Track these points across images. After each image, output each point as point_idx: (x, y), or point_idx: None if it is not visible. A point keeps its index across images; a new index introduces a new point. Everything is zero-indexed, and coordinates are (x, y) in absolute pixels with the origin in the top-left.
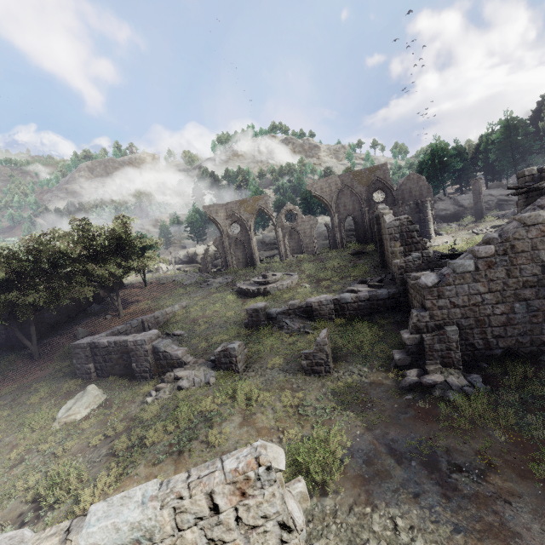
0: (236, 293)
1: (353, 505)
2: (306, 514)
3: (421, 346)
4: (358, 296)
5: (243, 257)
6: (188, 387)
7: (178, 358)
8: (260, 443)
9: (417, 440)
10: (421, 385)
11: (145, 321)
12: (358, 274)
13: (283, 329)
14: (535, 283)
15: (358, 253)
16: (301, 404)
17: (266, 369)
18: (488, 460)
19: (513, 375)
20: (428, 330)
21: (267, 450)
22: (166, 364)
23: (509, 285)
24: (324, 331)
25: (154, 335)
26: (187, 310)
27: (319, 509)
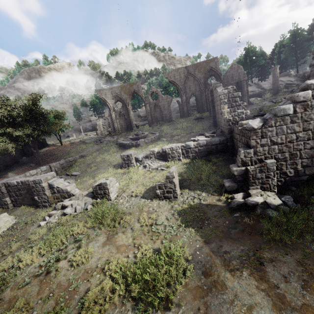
0: (118, 146)
1: None
2: None
3: (246, 175)
4: (198, 143)
5: (125, 124)
6: (71, 213)
7: (67, 192)
8: None
9: (246, 252)
10: (246, 205)
11: (52, 166)
12: (198, 131)
13: (146, 168)
14: None
15: (198, 118)
16: (155, 223)
17: (131, 197)
18: (310, 270)
19: None
20: (252, 164)
21: None
22: (59, 196)
23: None
24: (173, 168)
25: (49, 176)
26: (85, 158)
27: None
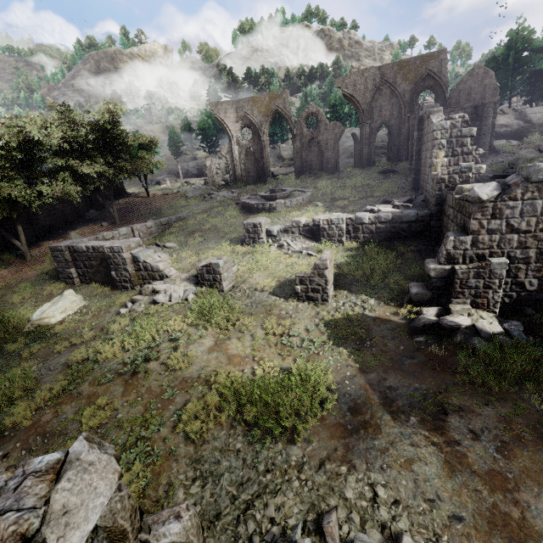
0: (239, 208)
1: (326, 460)
2: (267, 462)
3: (450, 280)
4: (378, 216)
5: (254, 170)
6: (164, 301)
7: (159, 271)
8: (55, 457)
9: (422, 393)
10: (440, 327)
11: (135, 229)
12: (382, 194)
13: (283, 249)
14: None
15: (386, 171)
16: (287, 334)
17: (255, 290)
18: (516, 431)
19: None
20: (465, 261)
21: (57, 486)
22: (147, 275)
23: None
24: (327, 252)
25: (133, 243)
26: (185, 222)
27: (283, 458)
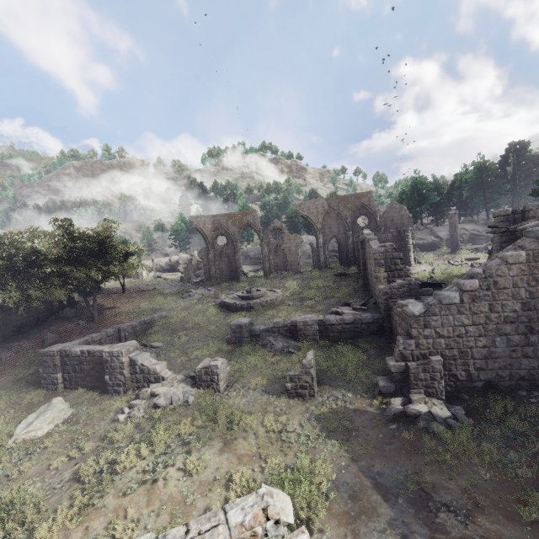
0: (218, 306)
1: None
2: None
3: (406, 374)
4: (343, 319)
5: (227, 270)
6: (165, 405)
7: (156, 373)
8: (265, 489)
9: (403, 475)
10: (406, 414)
11: (121, 330)
12: (341, 296)
13: (267, 347)
14: (515, 319)
15: (341, 274)
16: (284, 430)
17: (249, 389)
18: (474, 499)
19: (493, 408)
20: (413, 359)
21: (274, 499)
22: (142, 378)
23: (491, 319)
24: (311, 353)
25: (132, 347)
26: (167, 320)
27: None
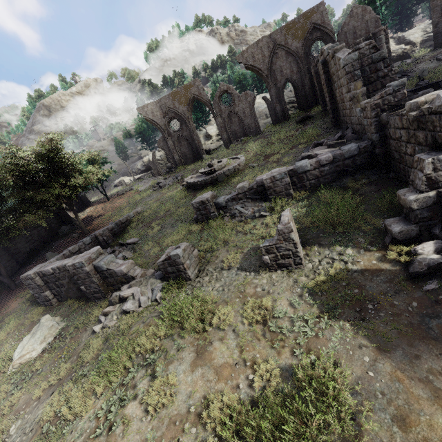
0: (186, 188)
1: None
2: None
3: (438, 207)
4: (319, 160)
5: (190, 153)
6: (134, 308)
7: (124, 274)
8: None
9: None
10: None
11: (98, 236)
12: (308, 140)
13: (236, 217)
14: None
15: (303, 119)
16: (272, 316)
17: (222, 270)
18: None
19: None
20: None
21: None
22: (114, 281)
23: None
24: (286, 213)
25: (93, 254)
26: (142, 215)
27: None
